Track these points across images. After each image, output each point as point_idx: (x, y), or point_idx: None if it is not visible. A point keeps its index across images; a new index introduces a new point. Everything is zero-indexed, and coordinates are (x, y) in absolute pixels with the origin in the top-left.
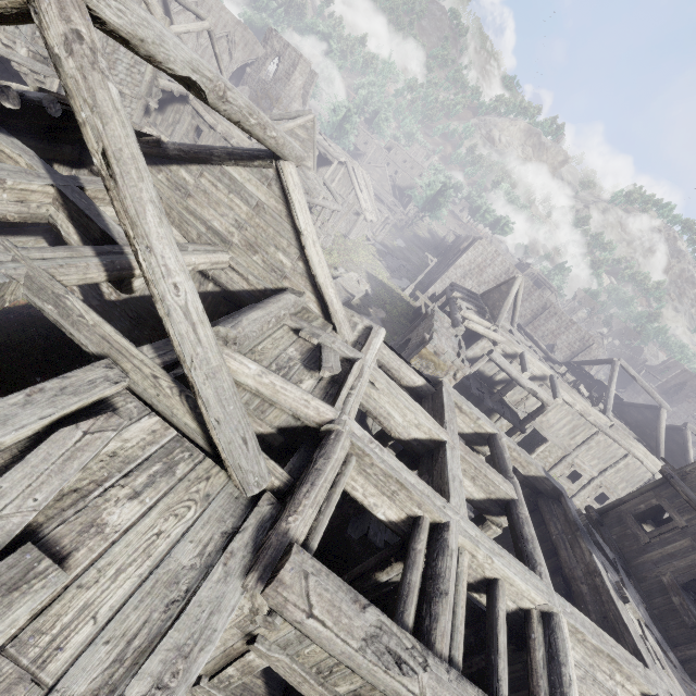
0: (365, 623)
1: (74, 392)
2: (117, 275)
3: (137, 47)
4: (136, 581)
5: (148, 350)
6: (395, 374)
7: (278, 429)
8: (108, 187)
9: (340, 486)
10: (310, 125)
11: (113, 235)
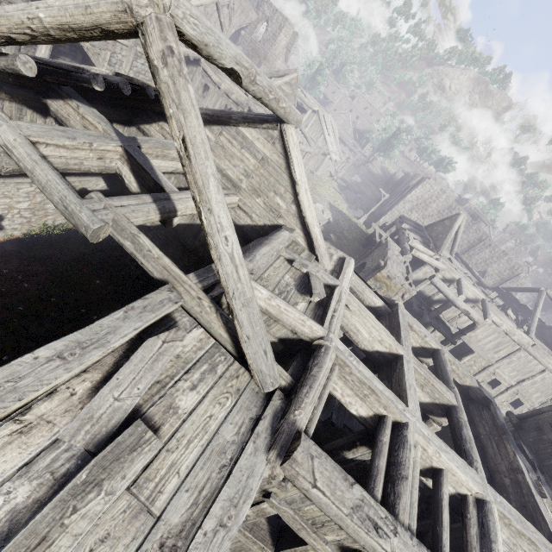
0: (353, 497)
1: (151, 309)
2: (166, 216)
3: (202, 50)
4: (200, 449)
5: (193, 277)
6: (359, 296)
7: (279, 339)
8: (183, 164)
9: (328, 389)
10: (294, 82)
11: (162, 184)
